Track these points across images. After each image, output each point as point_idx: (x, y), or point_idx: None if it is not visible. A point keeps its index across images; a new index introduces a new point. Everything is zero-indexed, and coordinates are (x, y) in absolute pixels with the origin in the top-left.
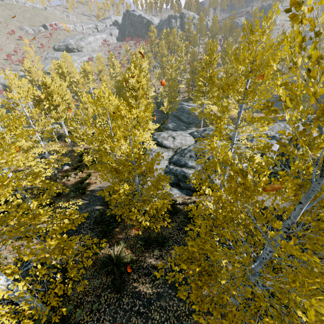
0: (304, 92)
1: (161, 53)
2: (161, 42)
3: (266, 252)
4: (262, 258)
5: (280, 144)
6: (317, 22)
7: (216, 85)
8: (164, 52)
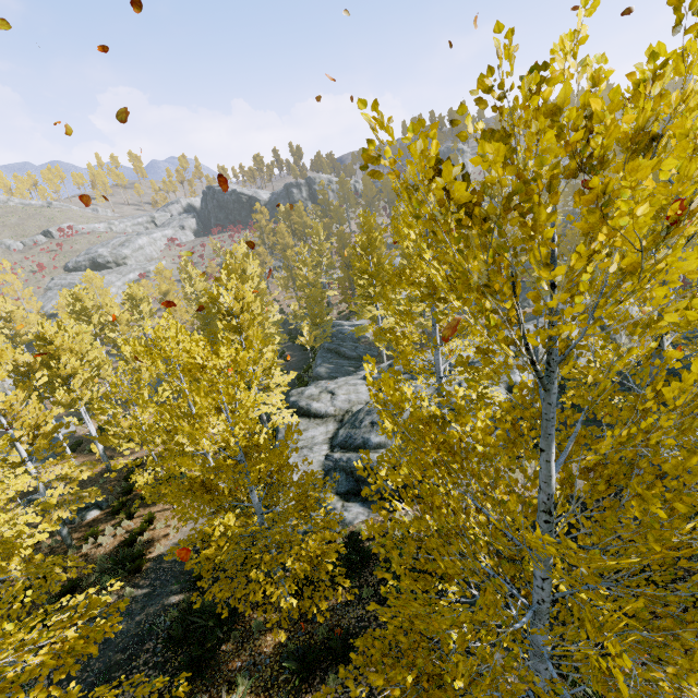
0: (476, 263)
1: (282, 244)
2: (278, 227)
3: (538, 585)
4: (538, 603)
5: (482, 353)
6: (408, 175)
7: (377, 280)
8: (288, 241)
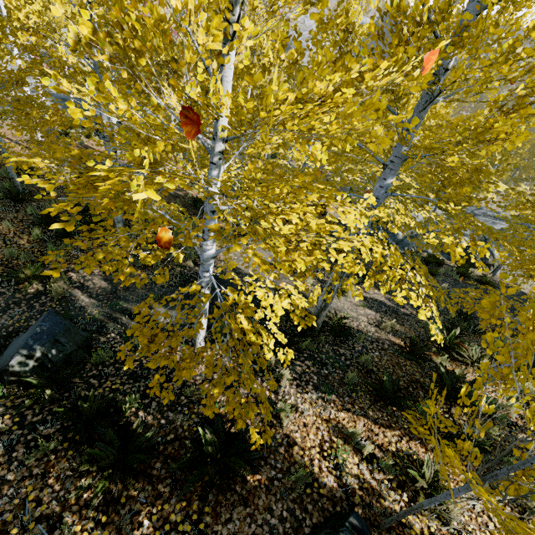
0: None
1: None
2: None
3: None
4: None
5: None
6: None
7: None
8: None
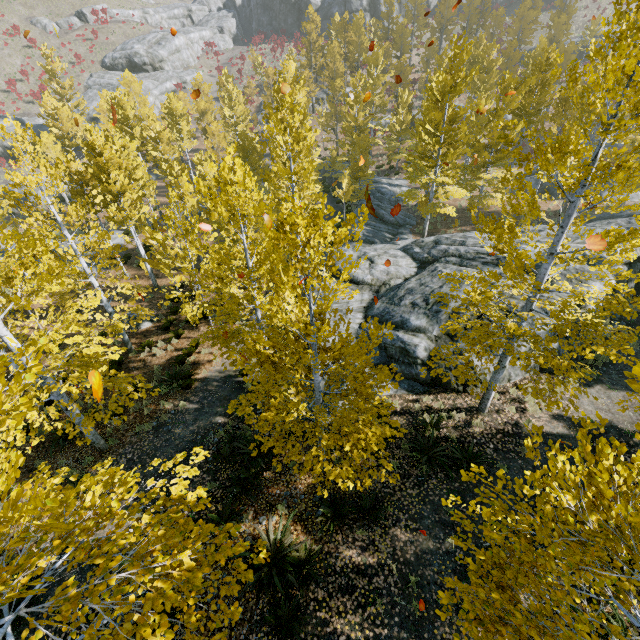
0: None
1: (330, 69)
2: (330, 45)
3: None
4: None
5: None
6: None
7: (515, 151)
8: (338, 67)
